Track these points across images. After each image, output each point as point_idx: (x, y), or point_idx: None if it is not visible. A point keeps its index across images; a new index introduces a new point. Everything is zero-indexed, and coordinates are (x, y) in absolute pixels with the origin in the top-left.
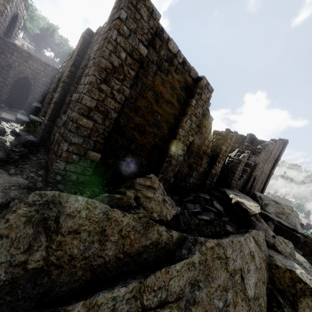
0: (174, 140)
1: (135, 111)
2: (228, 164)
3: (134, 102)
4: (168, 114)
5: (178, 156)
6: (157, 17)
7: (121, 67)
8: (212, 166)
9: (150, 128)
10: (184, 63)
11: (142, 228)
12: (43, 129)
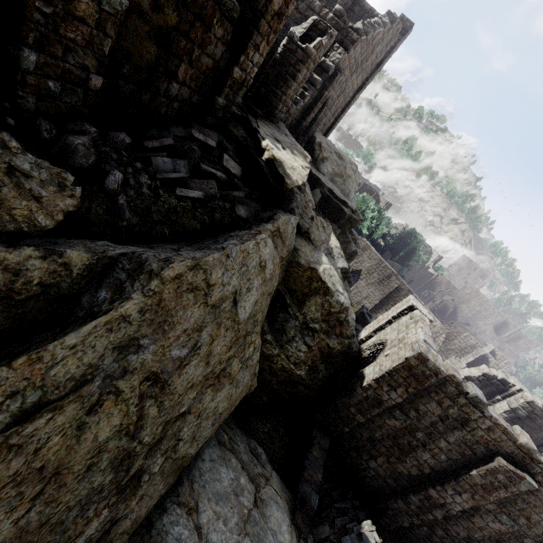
0: None
1: None
2: (282, 57)
3: None
4: None
5: None
6: None
7: None
8: (237, 58)
9: None
10: None
11: None
12: None
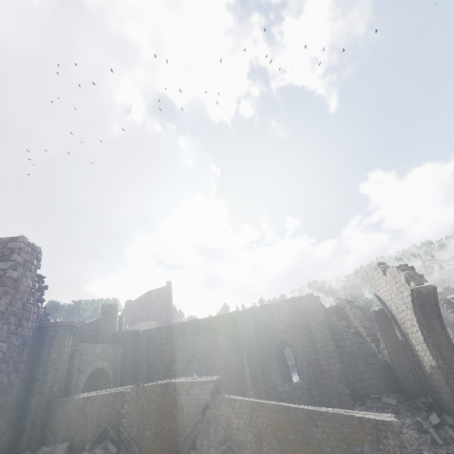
0: None
1: None
2: None
3: None
4: None
5: None
6: None
7: None
8: None
9: None
10: None
11: None
12: None
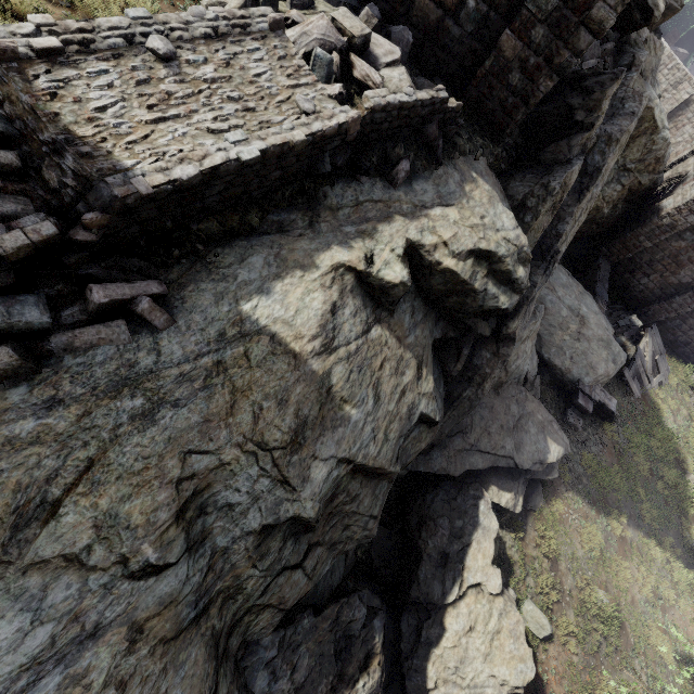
0: None
1: None
2: None
3: None
4: None
5: None
6: None
7: None
8: None
9: None
10: None
11: None
12: None
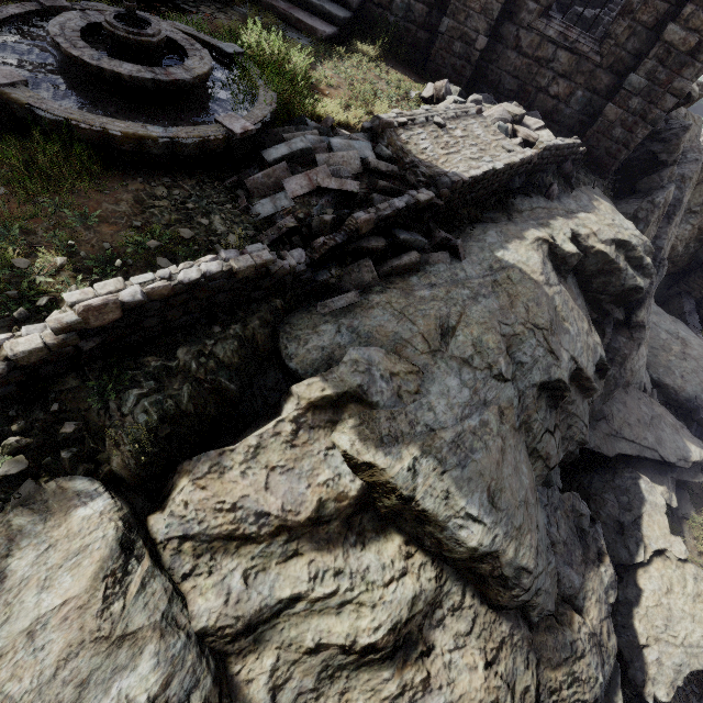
0: None
1: None
2: None
3: None
4: None
5: None
6: None
7: None
8: None
9: None
10: None
11: None
12: (475, 61)
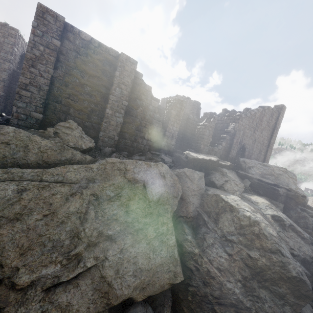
0: (107, 105)
1: (66, 85)
2: (197, 131)
3: (63, 79)
4: (97, 85)
5: (117, 118)
6: (62, 19)
7: (42, 56)
8: (166, 130)
9: (83, 97)
10: (100, 46)
11: (57, 149)
12: None
